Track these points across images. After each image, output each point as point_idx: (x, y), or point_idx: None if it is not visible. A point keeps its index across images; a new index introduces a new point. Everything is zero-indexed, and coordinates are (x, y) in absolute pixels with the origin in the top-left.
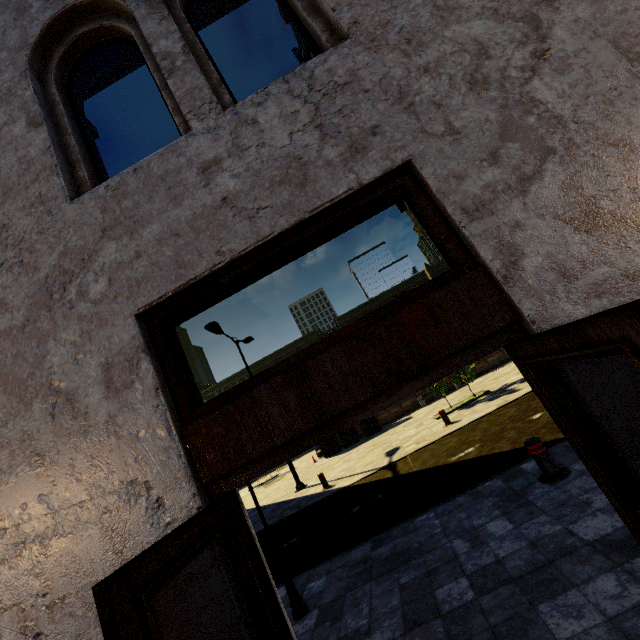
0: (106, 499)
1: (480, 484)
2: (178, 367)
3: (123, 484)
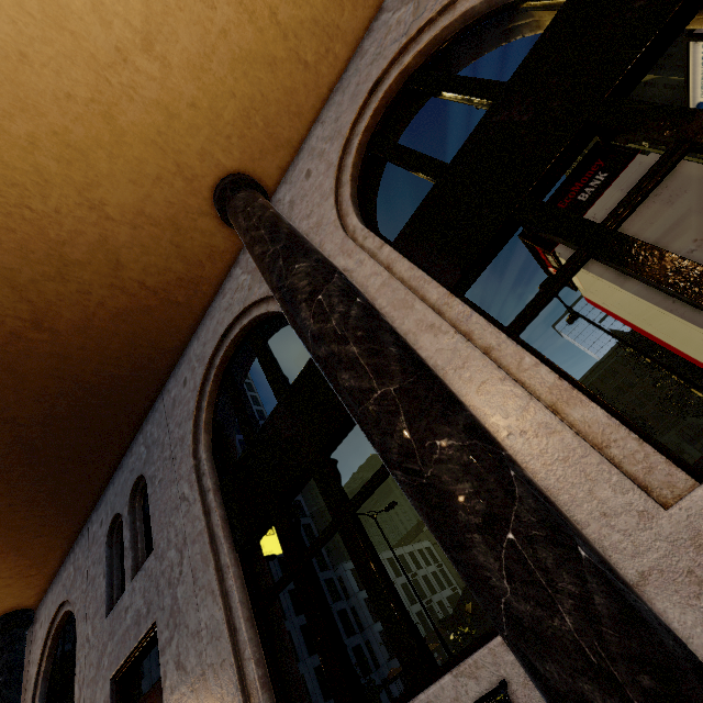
0: None
1: None
2: (120, 702)
3: None
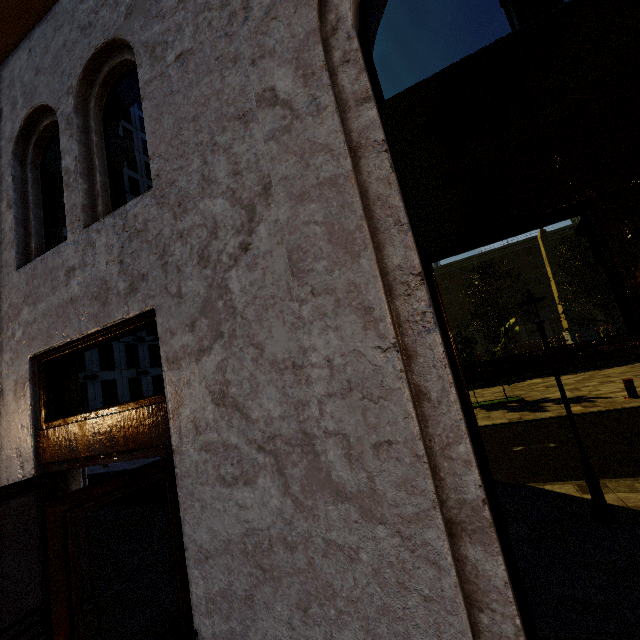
0: (7, 452)
1: None
2: (48, 393)
3: (13, 448)
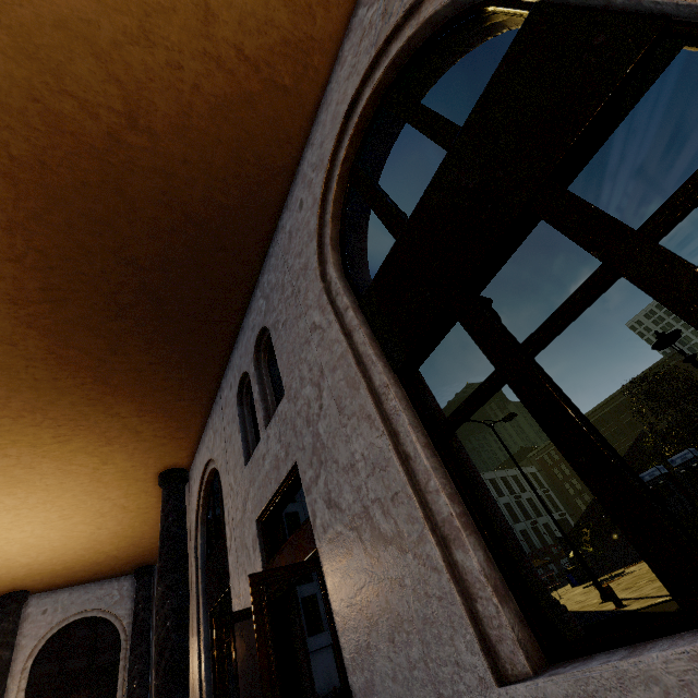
0: None
1: None
2: (268, 542)
3: None
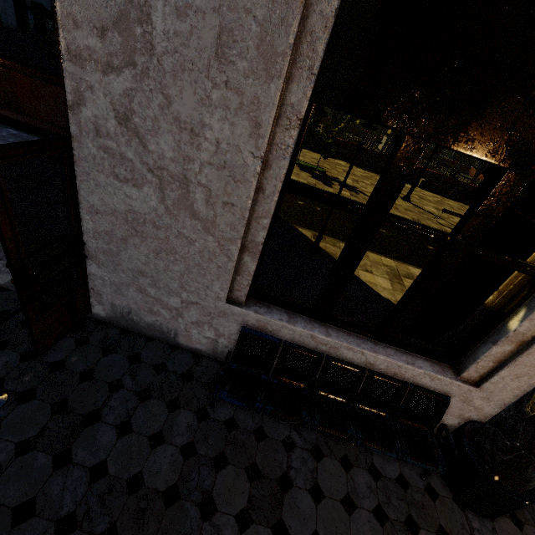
0: None
1: None
2: None
3: None
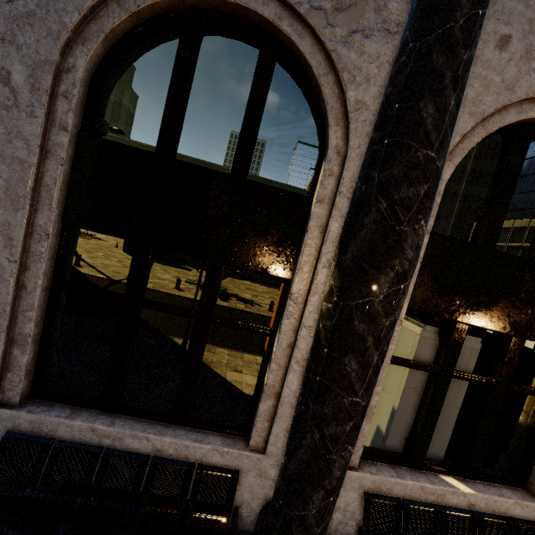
0: None
1: (93, 320)
2: None
3: None
